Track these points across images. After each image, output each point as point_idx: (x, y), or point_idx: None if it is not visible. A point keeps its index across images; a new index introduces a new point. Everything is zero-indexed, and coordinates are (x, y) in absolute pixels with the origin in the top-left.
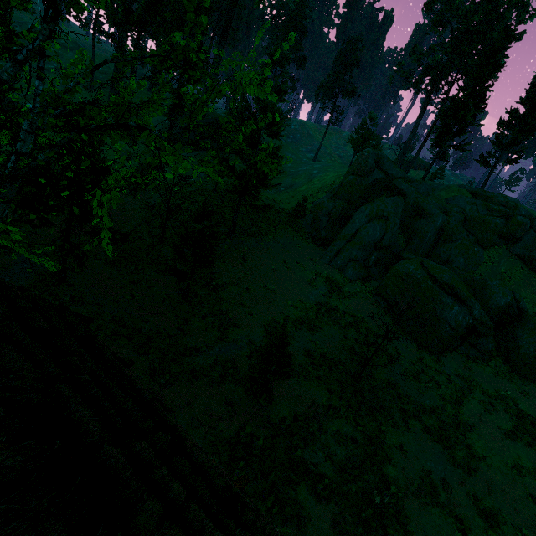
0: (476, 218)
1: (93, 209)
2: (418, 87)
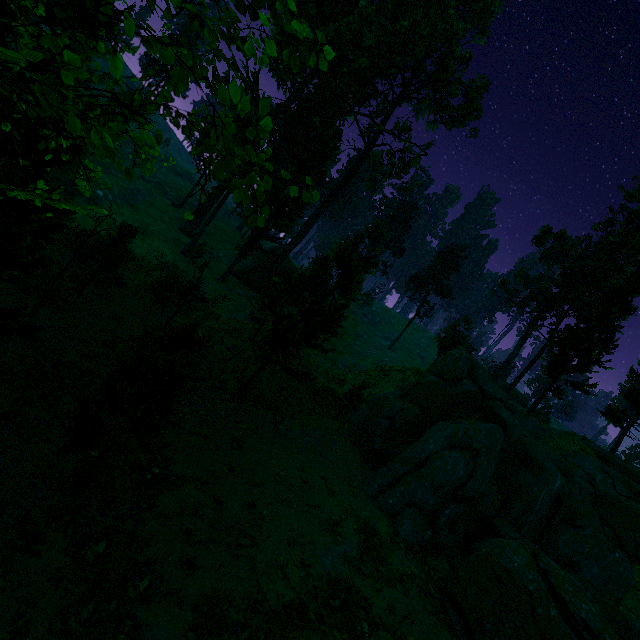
0: (613, 498)
1: None
2: (523, 308)
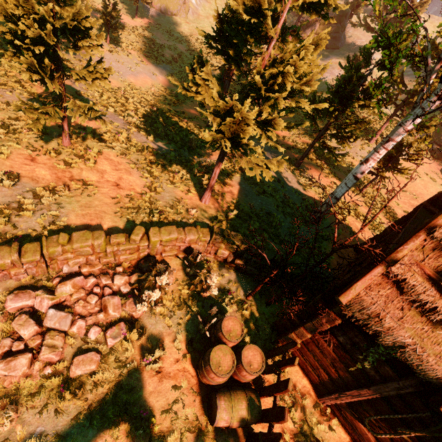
0: None
1: (369, 120)
2: None
